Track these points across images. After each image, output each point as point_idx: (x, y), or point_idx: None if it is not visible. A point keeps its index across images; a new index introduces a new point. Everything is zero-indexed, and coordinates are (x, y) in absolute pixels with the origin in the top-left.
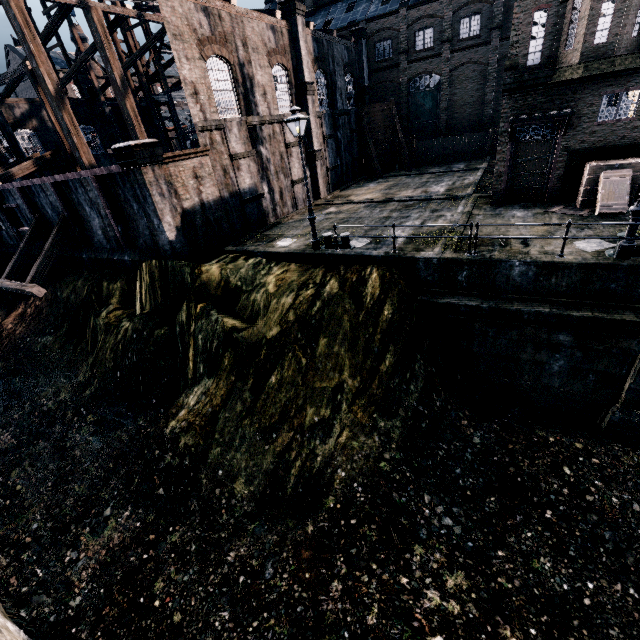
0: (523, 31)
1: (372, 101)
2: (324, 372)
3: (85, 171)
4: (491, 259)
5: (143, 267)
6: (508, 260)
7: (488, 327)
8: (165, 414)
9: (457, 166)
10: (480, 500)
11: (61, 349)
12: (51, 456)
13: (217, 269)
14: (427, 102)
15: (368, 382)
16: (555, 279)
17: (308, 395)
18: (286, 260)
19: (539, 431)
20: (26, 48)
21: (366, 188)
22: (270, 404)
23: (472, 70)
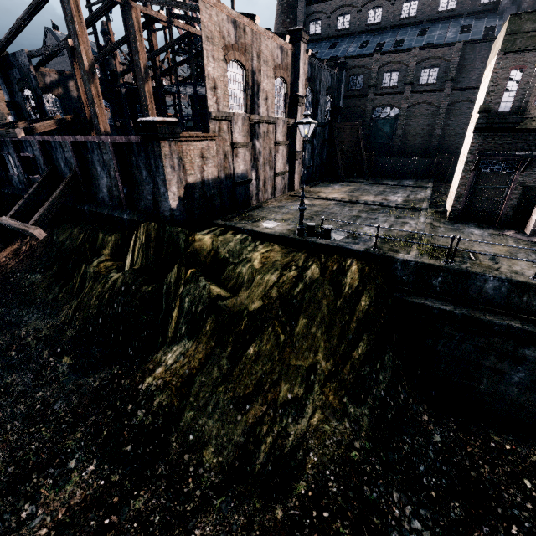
0: (499, 83)
1: (340, 120)
2: (300, 351)
3: (105, 136)
4: (467, 270)
5: (141, 227)
6: (484, 274)
7: (456, 331)
8: (141, 368)
9: (407, 182)
10: (445, 504)
11: (47, 288)
12: (22, 393)
13: (209, 239)
14: (385, 128)
15: (340, 366)
16: (527, 298)
17: (283, 371)
18: (270, 240)
19: (494, 436)
20: (72, 28)
21: (332, 188)
22: (246, 374)
23: (426, 109)
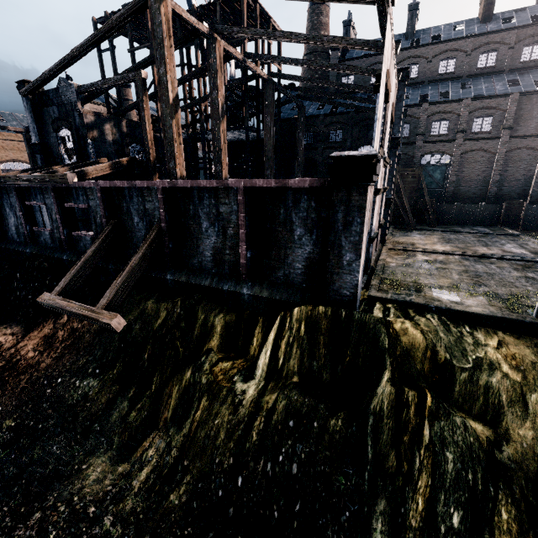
0: None
1: None
2: None
3: (236, 180)
4: None
5: (293, 311)
6: None
7: None
8: None
9: (481, 229)
10: None
11: (109, 402)
12: None
13: (417, 330)
14: (435, 174)
15: None
16: None
17: None
18: (484, 324)
19: None
20: (159, 54)
21: (418, 238)
22: None
23: (481, 156)
